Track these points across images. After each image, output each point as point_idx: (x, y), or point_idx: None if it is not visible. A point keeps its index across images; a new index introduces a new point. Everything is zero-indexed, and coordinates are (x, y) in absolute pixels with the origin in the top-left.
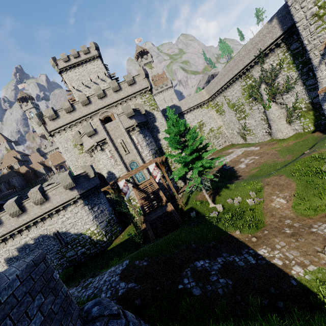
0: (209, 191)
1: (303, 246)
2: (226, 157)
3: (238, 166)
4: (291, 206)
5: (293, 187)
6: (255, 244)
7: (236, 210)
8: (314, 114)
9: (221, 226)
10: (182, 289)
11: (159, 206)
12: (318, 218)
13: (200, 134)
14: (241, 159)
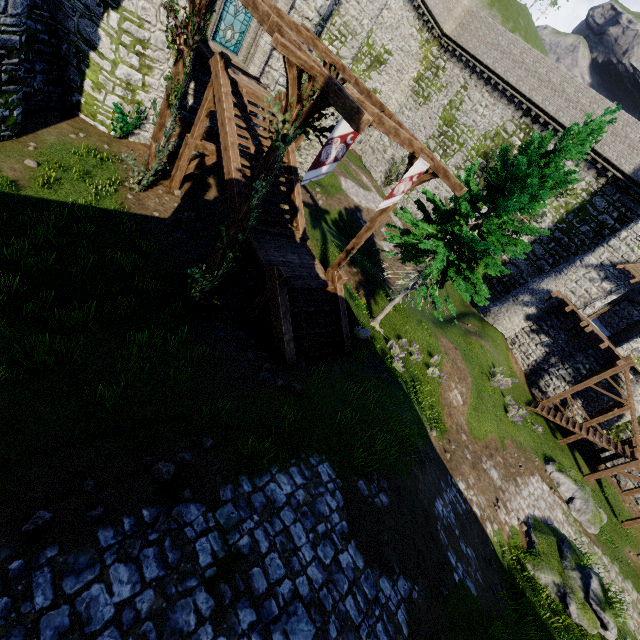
0: (357, 271)
1: (486, 492)
2: (361, 190)
3: (381, 243)
4: (466, 413)
5: (469, 384)
6: (452, 468)
7: (414, 372)
8: (486, 273)
9: (418, 410)
10: (461, 585)
11: (287, 235)
12: (482, 448)
13: (359, 75)
14: (383, 228)
